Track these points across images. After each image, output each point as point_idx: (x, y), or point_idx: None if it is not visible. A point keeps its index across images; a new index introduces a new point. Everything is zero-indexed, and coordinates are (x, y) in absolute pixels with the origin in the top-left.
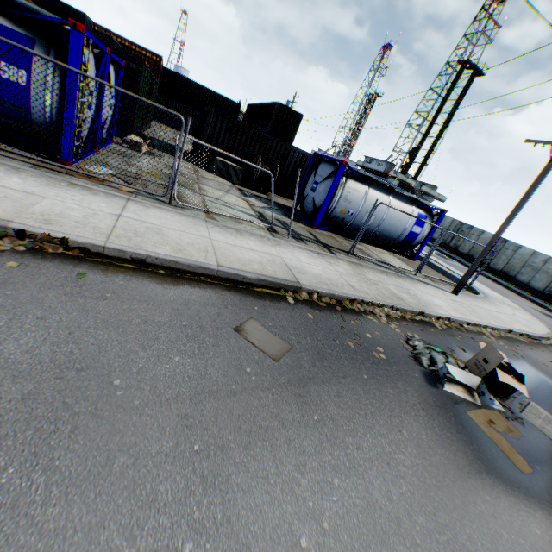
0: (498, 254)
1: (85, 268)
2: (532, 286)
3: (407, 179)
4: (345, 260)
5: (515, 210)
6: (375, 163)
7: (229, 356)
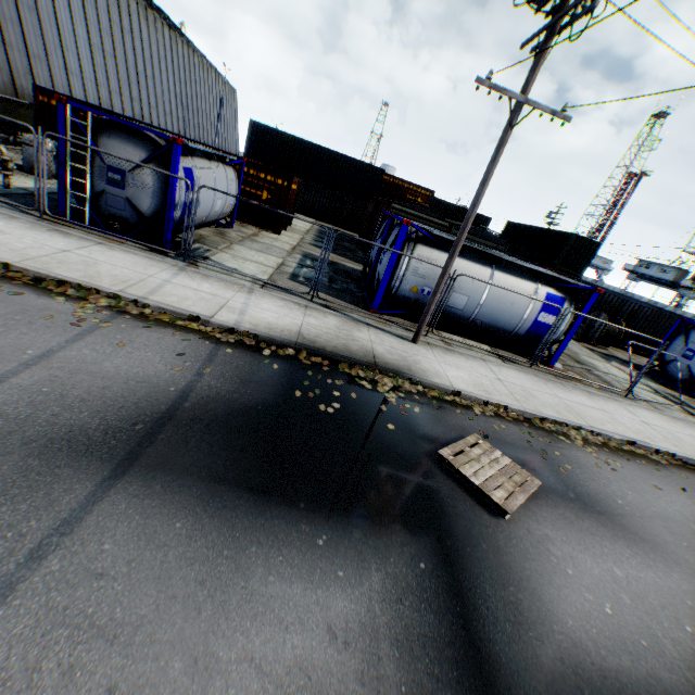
0: None
1: None
2: None
3: None
4: None
5: None
6: (655, 269)
7: None
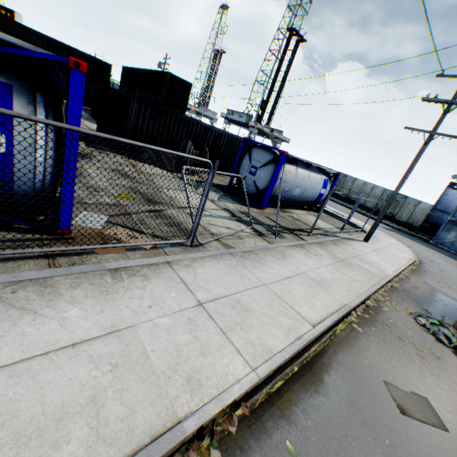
0: (343, 185)
1: (275, 429)
2: (367, 206)
3: (263, 128)
4: (314, 244)
5: (403, 180)
6: (237, 115)
7: None
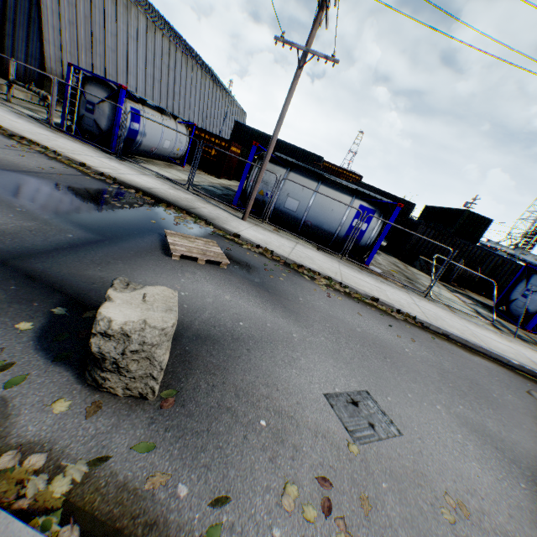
0: None
1: (429, 334)
2: None
3: None
4: None
5: None
6: None
7: (534, 406)
